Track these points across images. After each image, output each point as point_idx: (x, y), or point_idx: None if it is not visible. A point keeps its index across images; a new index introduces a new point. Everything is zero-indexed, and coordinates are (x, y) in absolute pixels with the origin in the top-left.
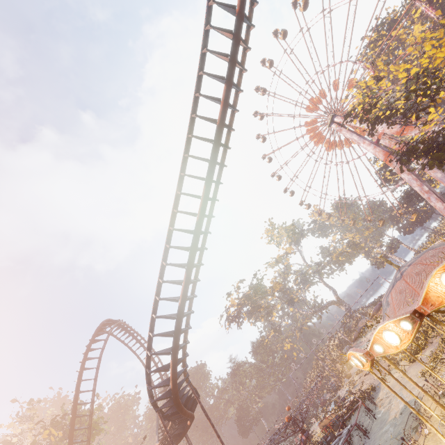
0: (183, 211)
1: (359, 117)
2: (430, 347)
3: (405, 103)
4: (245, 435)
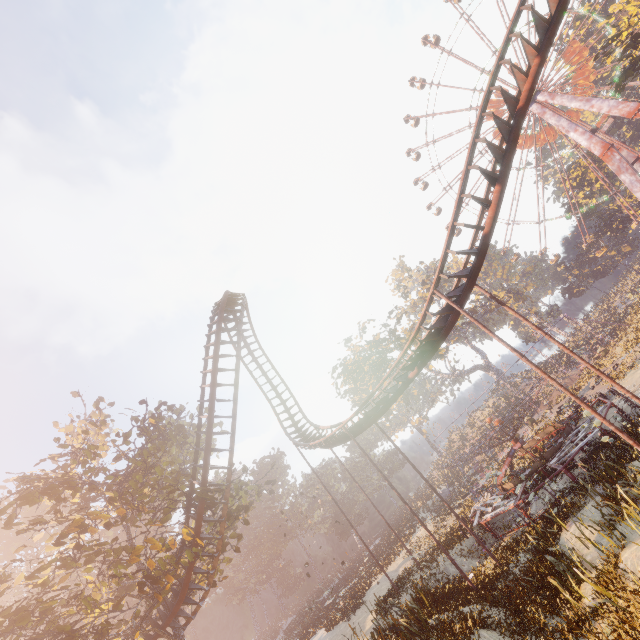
0: None
1: (624, 46)
2: None
3: None
4: (346, 535)
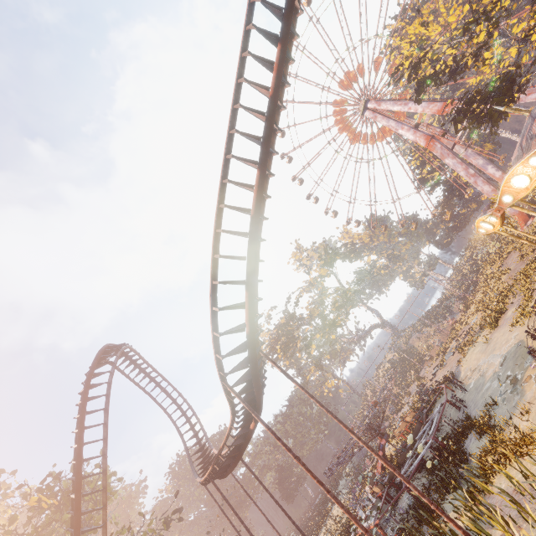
0: (252, 82)
1: (407, 73)
2: (511, 308)
3: (455, 56)
4: (291, 499)
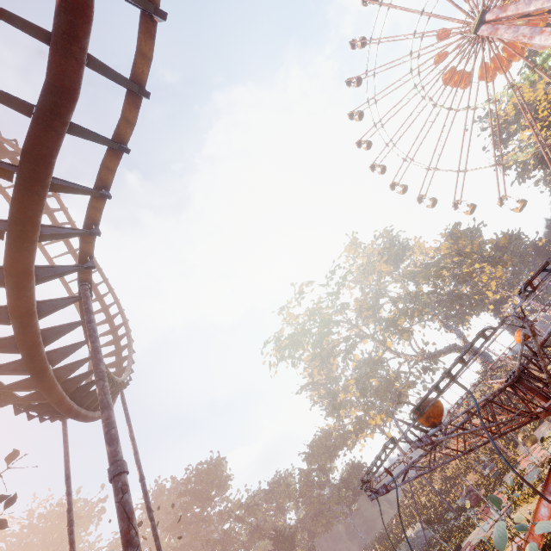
0: None
1: None
2: None
3: None
4: None
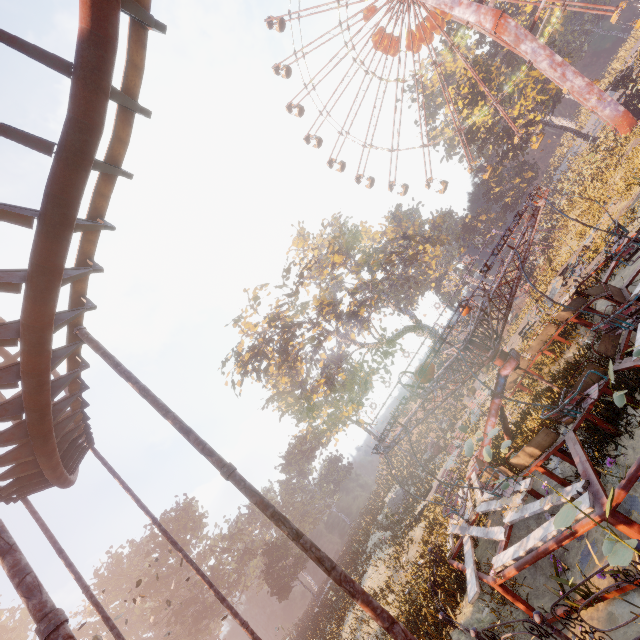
0: None
1: None
2: None
3: None
4: (285, 593)
